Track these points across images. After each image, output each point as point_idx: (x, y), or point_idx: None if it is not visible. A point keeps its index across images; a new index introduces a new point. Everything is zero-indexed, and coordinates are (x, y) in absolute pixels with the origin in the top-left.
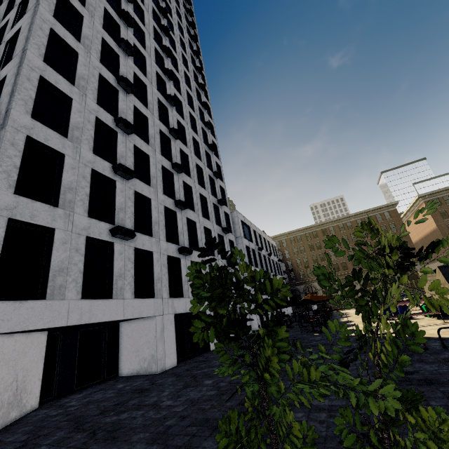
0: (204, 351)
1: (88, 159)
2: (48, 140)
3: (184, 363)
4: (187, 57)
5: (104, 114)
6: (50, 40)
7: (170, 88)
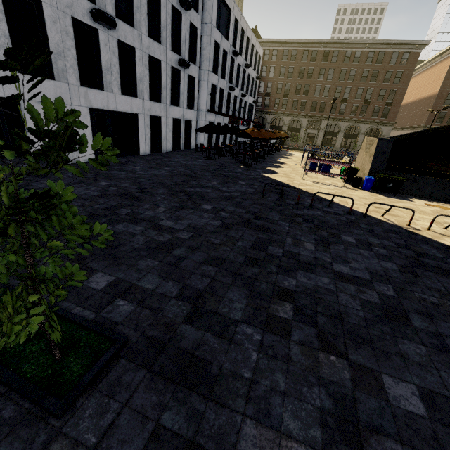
0: (133, 154)
1: None
2: None
3: None
4: None
5: None
6: None
7: None
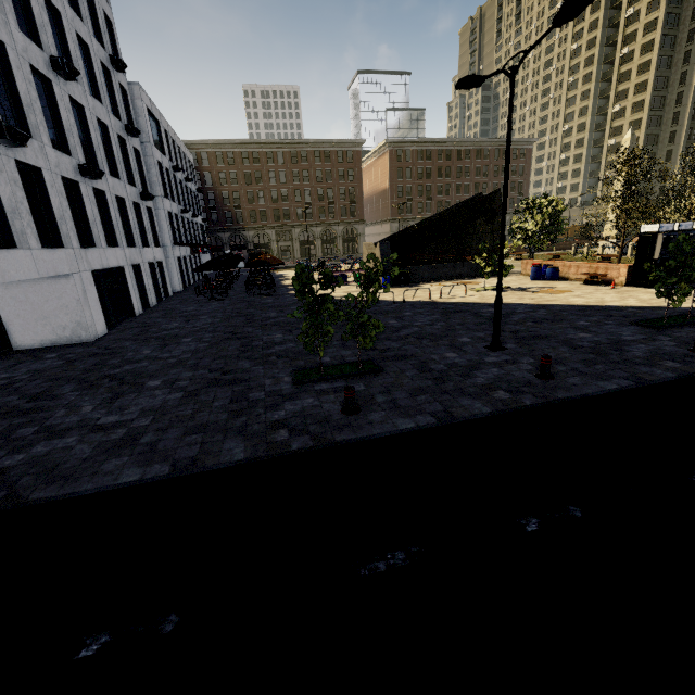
0: (128, 317)
1: None
2: None
3: (117, 330)
4: None
5: None
6: None
7: None
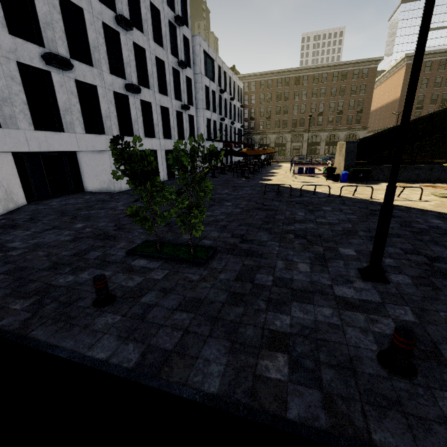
0: None
1: None
2: None
3: None
4: None
5: None
6: None
7: None
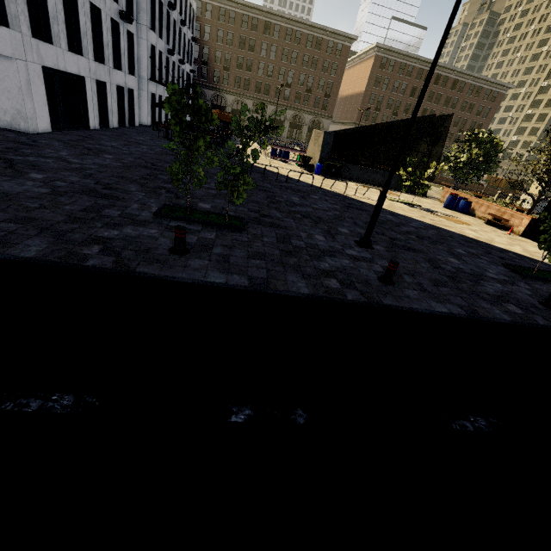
0: (82, 128)
1: None
2: None
3: (61, 133)
4: None
5: None
6: None
7: None
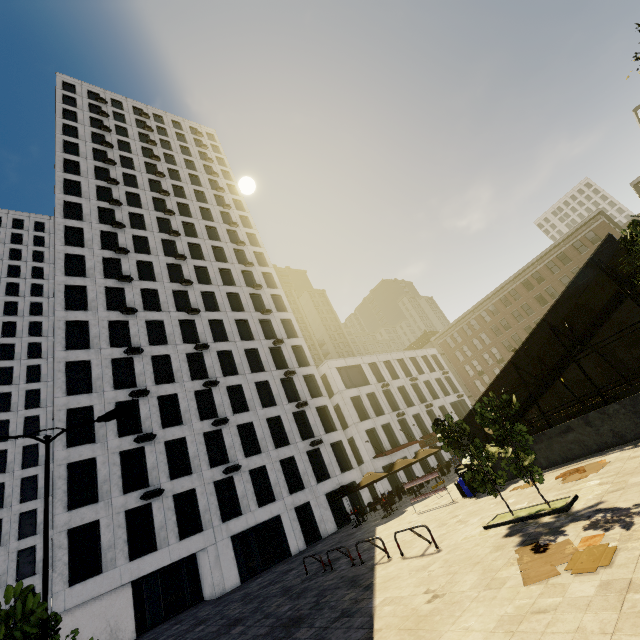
0: (285, 558)
1: (115, 446)
2: (82, 455)
3: (247, 581)
4: (215, 222)
5: (122, 394)
6: (70, 368)
7: (194, 292)
